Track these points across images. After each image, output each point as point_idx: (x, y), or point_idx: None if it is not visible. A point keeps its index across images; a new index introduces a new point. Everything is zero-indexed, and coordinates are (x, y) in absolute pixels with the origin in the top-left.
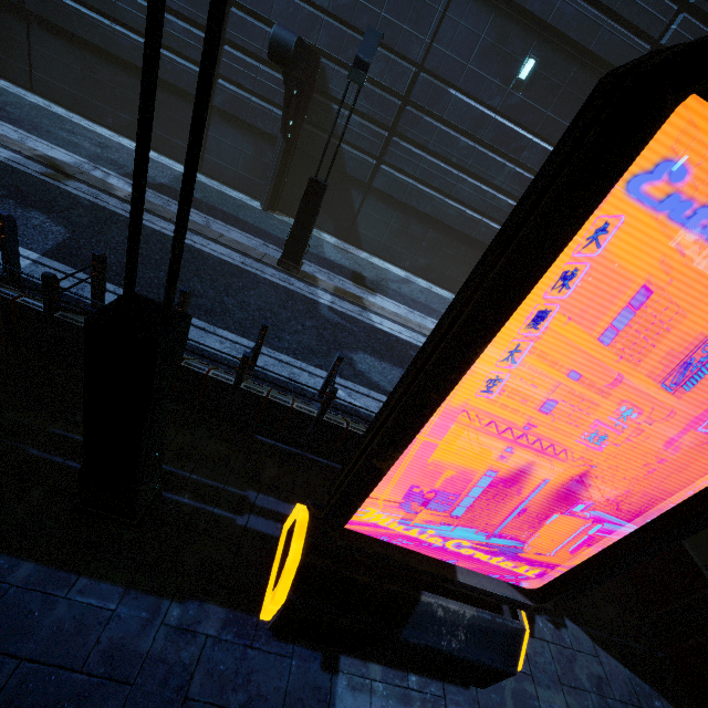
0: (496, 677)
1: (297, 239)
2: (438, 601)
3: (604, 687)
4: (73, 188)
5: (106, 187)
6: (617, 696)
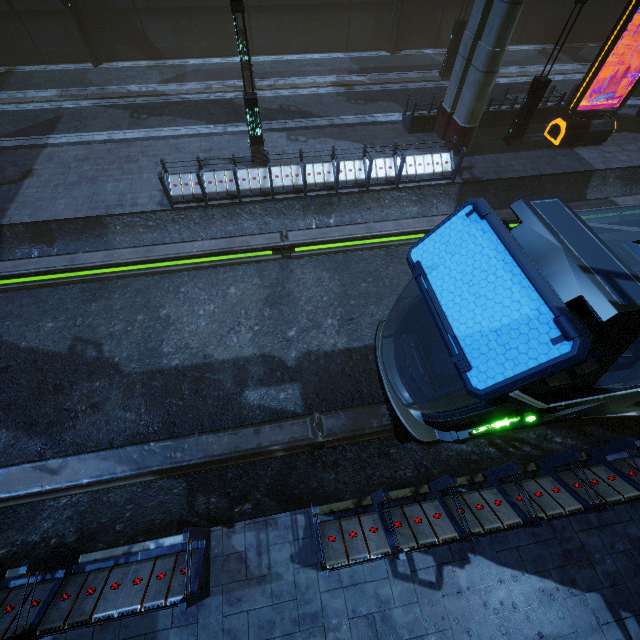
0: (609, 134)
1: (451, 59)
2: (595, 121)
3: (635, 138)
4: (361, 89)
5: (362, 82)
6: (639, 138)
